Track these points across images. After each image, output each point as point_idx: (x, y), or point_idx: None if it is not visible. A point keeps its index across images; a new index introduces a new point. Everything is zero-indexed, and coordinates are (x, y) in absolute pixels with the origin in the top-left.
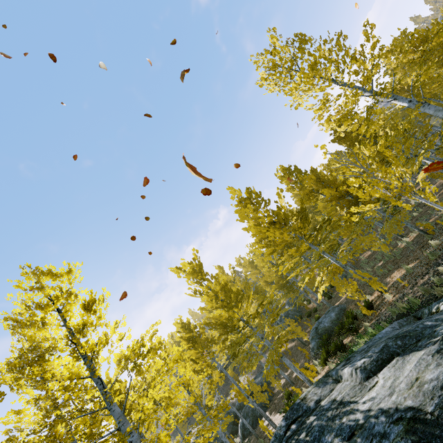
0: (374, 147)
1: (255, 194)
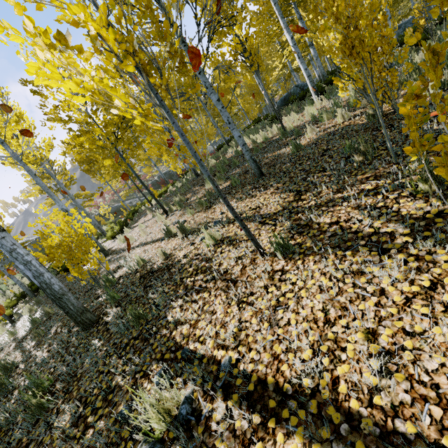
0: None
1: None
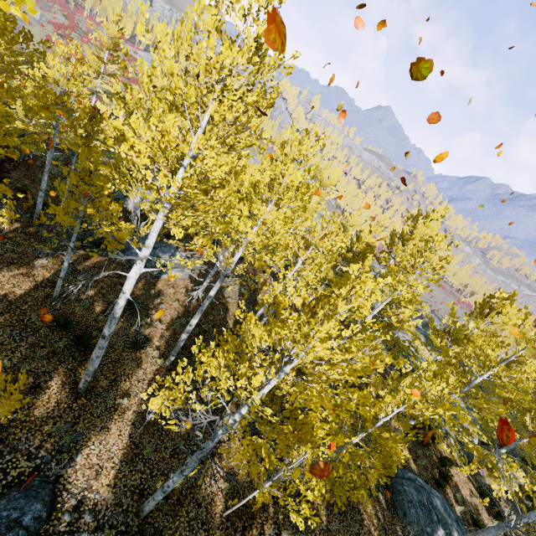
0: (383, 298)
1: (481, 304)
